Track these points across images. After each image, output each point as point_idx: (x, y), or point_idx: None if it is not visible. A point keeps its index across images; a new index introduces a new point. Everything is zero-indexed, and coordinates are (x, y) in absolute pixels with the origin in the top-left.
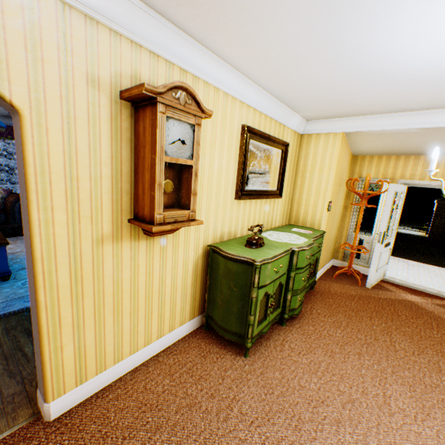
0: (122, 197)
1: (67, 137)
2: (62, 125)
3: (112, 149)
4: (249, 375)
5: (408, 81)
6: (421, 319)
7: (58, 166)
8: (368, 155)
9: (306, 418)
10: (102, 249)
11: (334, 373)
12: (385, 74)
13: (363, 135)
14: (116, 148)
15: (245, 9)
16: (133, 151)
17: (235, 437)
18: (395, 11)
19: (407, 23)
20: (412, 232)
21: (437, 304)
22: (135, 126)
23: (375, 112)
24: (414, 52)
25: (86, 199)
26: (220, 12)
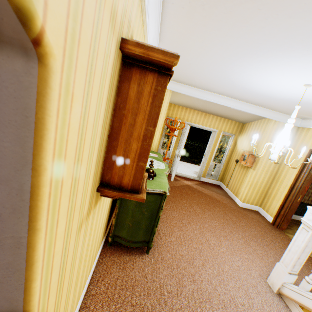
0: (98, 167)
1: (84, 105)
2: (84, 86)
3: (104, 113)
4: (157, 264)
5: (229, 83)
6: (196, 194)
7: (70, 154)
8: (173, 104)
9: (194, 272)
10: (79, 234)
11: (188, 239)
12: (227, 77)
13: (179, 94)
14: (106, 111)
15: (230, 15)
16: (112, 112)
17: (176, 310)
18: (271, 63)
19: (266, 68)
20: (164, 140)
21: (196, 184)
22: (121, 84)
23: (196, 86)
24: (249, 77)
25: (81, 185)
26: (214, 2)
